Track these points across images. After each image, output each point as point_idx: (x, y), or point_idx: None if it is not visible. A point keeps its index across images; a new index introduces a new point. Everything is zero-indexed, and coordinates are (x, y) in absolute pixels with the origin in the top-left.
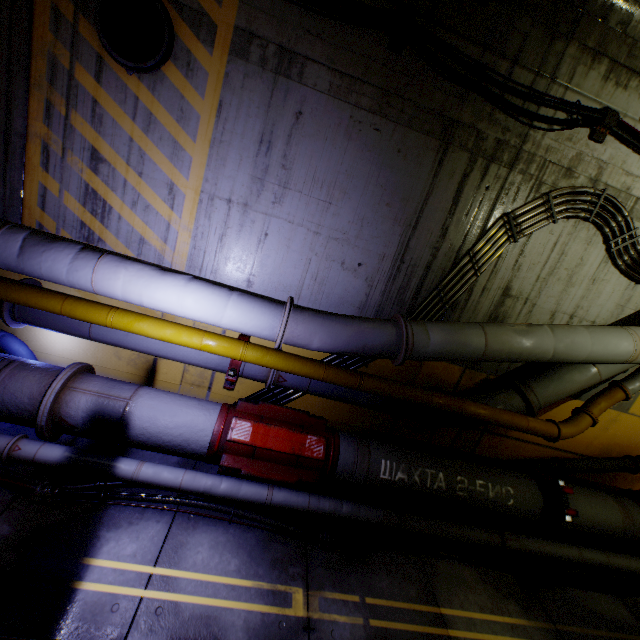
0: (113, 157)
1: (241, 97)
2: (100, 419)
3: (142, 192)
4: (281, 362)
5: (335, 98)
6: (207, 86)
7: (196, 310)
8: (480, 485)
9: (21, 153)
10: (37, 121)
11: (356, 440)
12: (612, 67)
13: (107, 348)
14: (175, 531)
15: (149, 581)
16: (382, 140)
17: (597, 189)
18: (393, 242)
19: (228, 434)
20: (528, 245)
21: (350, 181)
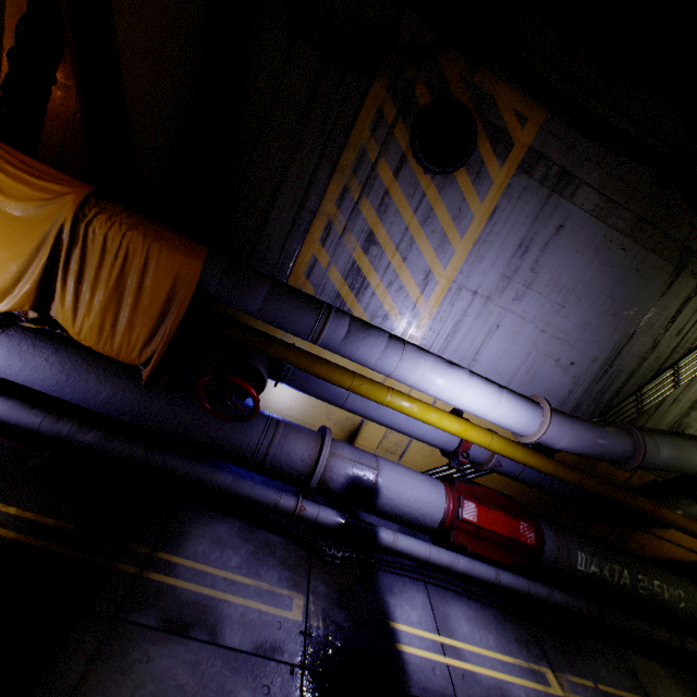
0: (385, 241)
1: (514, 206)
2: (356, 486)
3: (400, 275)
4: (520, 454)
5: (595, 218)
6: (488, 193)
7: (473, 403)
8: (657, 585)
9: (305, 227)
10: (329, 202)
11: (553, 529)
12: None
13: (320, 408)
14: (434, 602)
15: (443, 649)
16: (625, 259)
17: None
18: (607, 348)
19: (459, 513)
20: None
21: (586, 290)
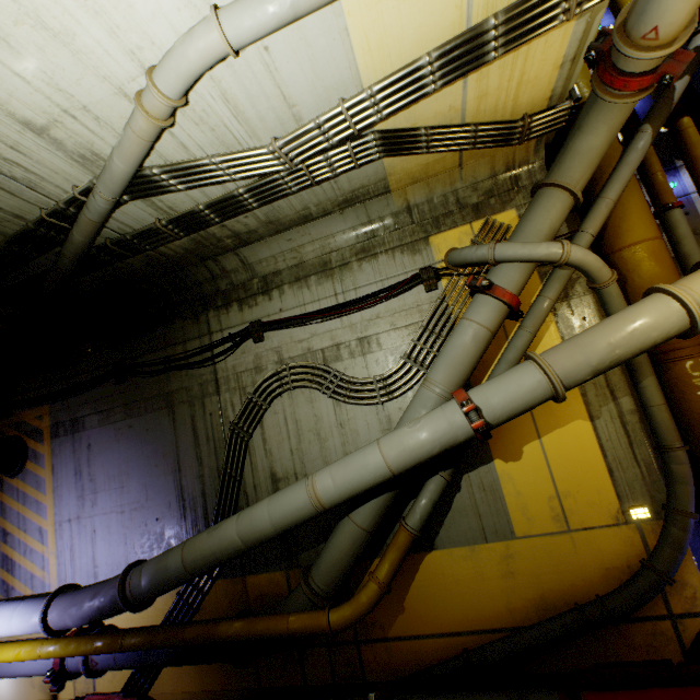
0: (13, 528)
1: (61, 456)
2: None
3: (28, 541)
4: (64, 648)
5: (104, 425)
6: (46, 461)
7: None
8: None
9: None
10: None
11: None
12: (241, 302)
13: (26, 679)
14: None
15: None
16: (136, 430)
17: (282, 366)
18: (171, 489)
19: None
20: (266, 432)
21: (129, 465)
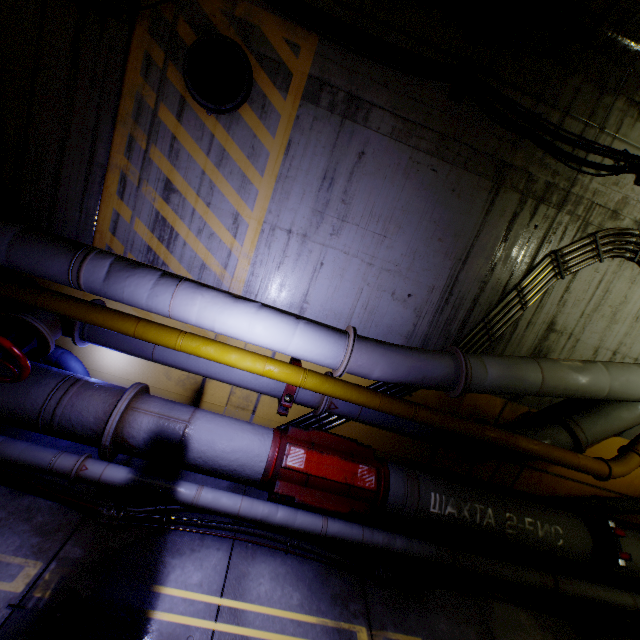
0: (185, 188)
1: (309, 137)
2: (160, 441)
3: (208, 221)
4: (339, 390)
5: (396, 140)
6: (278, 127)
7: (265, 337)
8: (529, 523)
9: (100, 182)
10: (118, 154)
11: (404, 471)
12: None
13: (158, 368)
14: (235, 560)
15: (218, 613)
16: (438, 180)
17: None
18: (443, 275)
19: (283, 460)
20: (573, 282)
21: (405, 216)
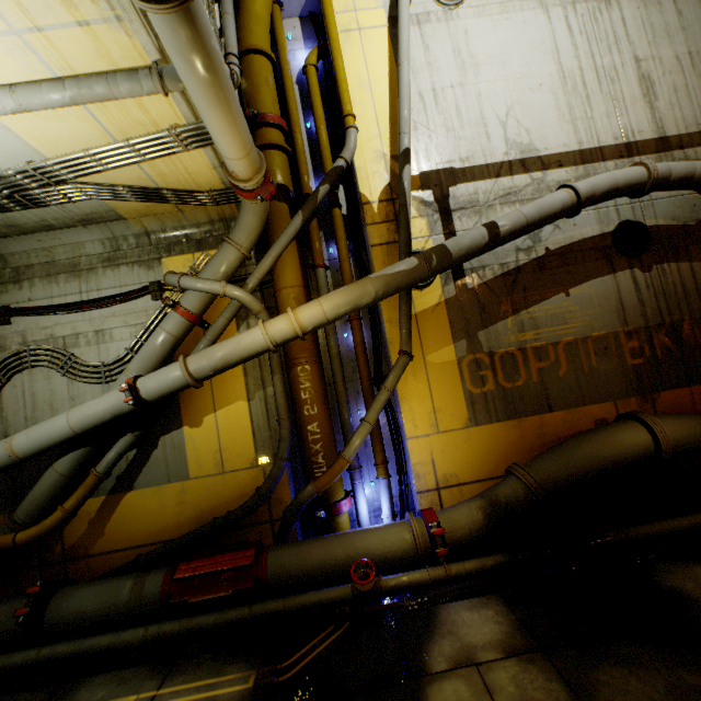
0: None
1: None
2: None
3: None
4: None
5: None
6: None
7: None
8: None
9: None
10: None
11: None
12: None
13: None
14: None
15: None
16: None
17: (24, 348)
18: None
19: None
20: (4, 402)
21: None
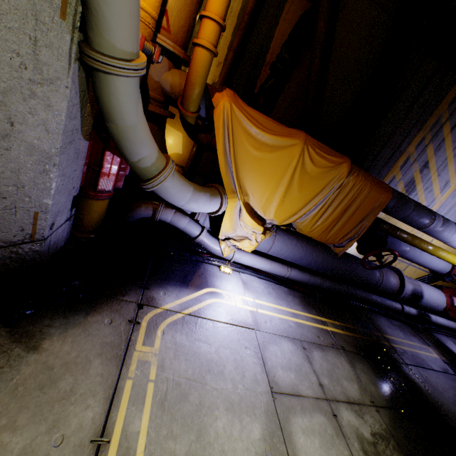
0: (432, 166)
1: None
2: (414, 295)
3: (433, 183)
4: None
5: None
6: None
7: None
8: None
9: (395, 160)
10: (412, 146)
11: None
12: None
13: None
14: None
15: None
16: None
17: None
18: None
19: (453, 303)
20: None
21: None
